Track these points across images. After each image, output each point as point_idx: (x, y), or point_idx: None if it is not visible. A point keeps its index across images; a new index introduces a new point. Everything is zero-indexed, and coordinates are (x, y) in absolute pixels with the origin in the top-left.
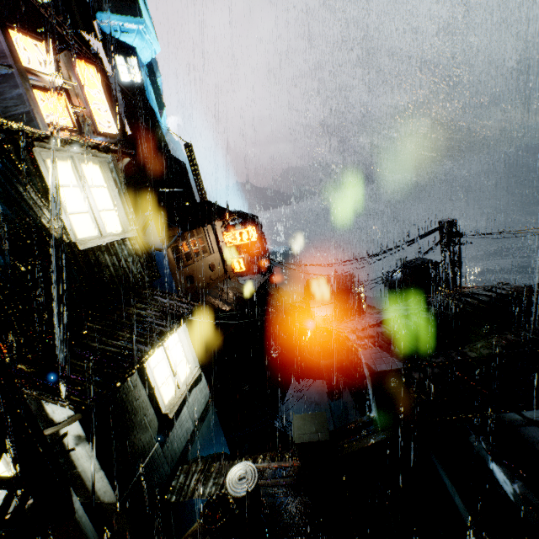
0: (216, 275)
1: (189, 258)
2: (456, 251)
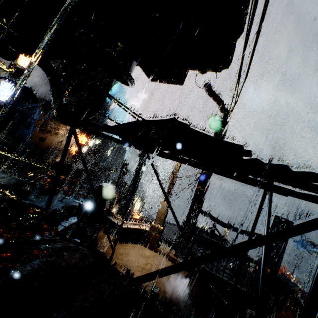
0: (60, 148)
1: (50, 132)
2: (122, 176)
